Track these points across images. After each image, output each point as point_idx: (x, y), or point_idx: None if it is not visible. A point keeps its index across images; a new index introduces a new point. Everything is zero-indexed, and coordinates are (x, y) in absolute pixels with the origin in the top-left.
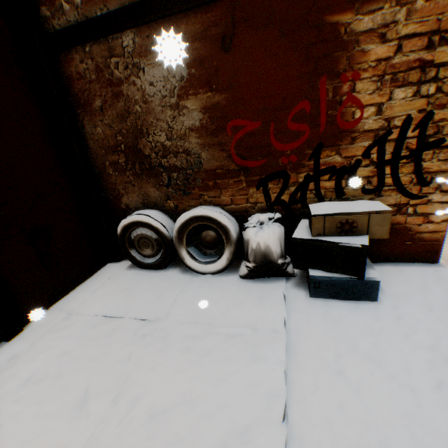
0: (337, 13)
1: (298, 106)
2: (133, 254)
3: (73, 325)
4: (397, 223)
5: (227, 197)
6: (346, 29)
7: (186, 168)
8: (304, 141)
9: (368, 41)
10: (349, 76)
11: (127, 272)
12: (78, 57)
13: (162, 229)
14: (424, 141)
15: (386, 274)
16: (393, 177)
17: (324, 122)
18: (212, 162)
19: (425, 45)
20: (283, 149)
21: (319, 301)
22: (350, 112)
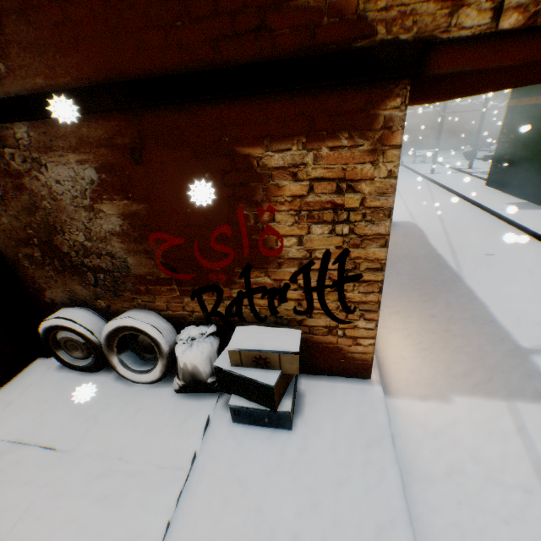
0: (247, 145)
1: (222, 227)
2: (62, 356)
3: None
4: (330, 343)
5: (163, 303)
6: (259, 162)
7: (113, 270)
8: (233, 260)
9: (282, 176)
10: (268, 206)
11: (57, 375)
12: None
13: (89, 335)
14: (346, 274)
15: (316, 393)
16: (321, 302)
17: (250, 245)
18: (141, 268)
19: (336, 189)
20: (213, 265)
21: (240, 427)
22: (273, 239)
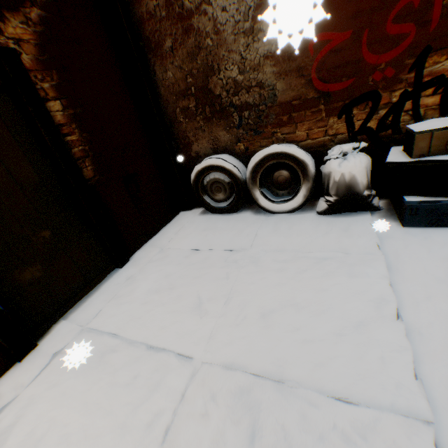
0: None
1: (401, 3)
2: (206, 199)
3: (168, 256)
4: None
5: (303, 132)
6: None
7: (259, 104)
8: (404, 49)
9: None
10: None
11: (201, 217)
12: None
13: (235, 171)
14: None
15: None
16: None
17: (434, 18)
18: (288, 93)
19: None
20: (375, 64)
21: (414, 229)
22: None
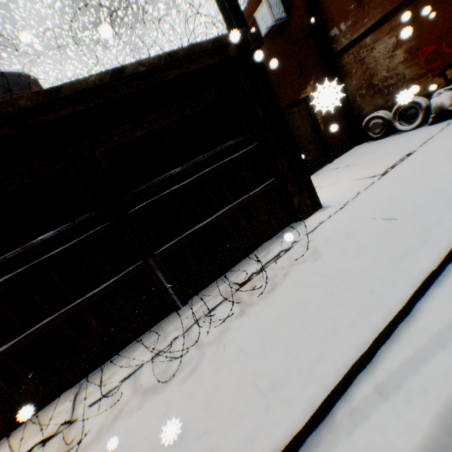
0: None
1: None
2: (369, 134)
3: (349, 156)
4: None
5: (420, 89)
6: None
7: (396, 83)
8: None
9: None
10: None
11: (366, 144)
12: (346, 57)
13: (384, 116)
14: None
15: None
16: None
17: None
18: (410, 75)
19: None
20: (451, 52)
21: None
22: None
